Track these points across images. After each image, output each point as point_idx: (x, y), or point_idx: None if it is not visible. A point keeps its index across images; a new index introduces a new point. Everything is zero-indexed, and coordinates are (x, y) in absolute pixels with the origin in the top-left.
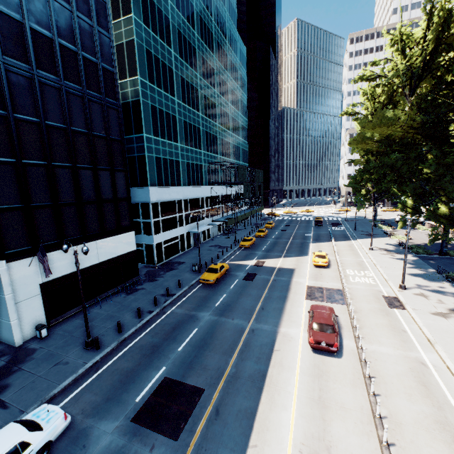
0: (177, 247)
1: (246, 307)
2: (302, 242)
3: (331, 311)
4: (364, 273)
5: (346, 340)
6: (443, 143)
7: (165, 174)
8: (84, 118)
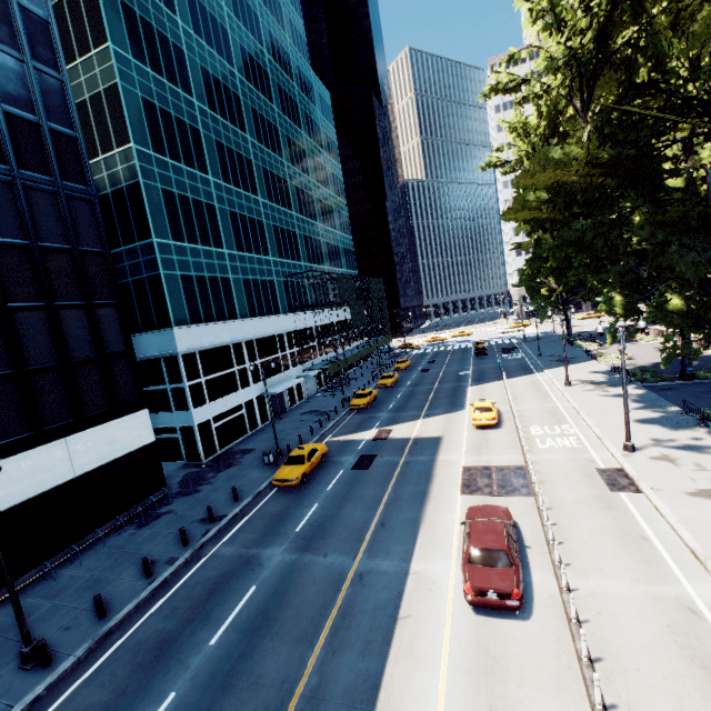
0: (242, 423)
1: (352, 526)
2: (455, 386)
3: (505, 515)
4: (560, 429)
5: (538, 573)
6: (655, 189)
7: (204, 303)
8: (19, 220)
